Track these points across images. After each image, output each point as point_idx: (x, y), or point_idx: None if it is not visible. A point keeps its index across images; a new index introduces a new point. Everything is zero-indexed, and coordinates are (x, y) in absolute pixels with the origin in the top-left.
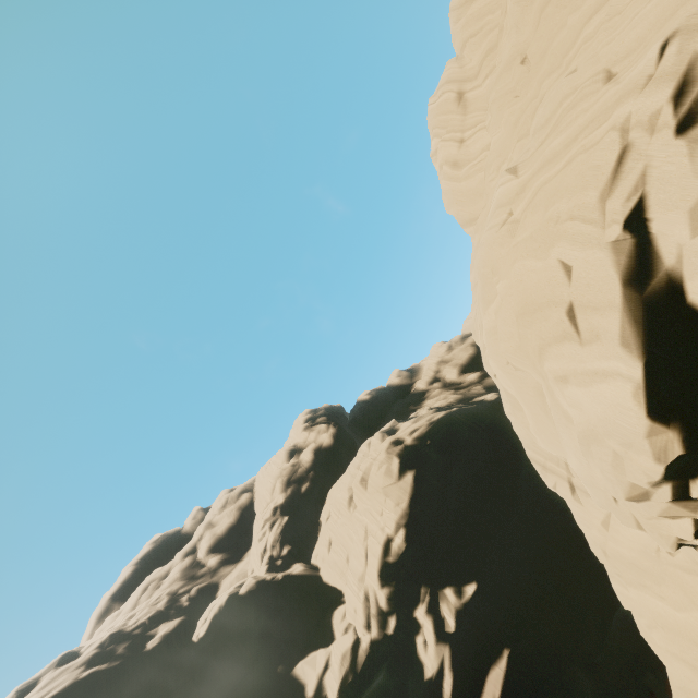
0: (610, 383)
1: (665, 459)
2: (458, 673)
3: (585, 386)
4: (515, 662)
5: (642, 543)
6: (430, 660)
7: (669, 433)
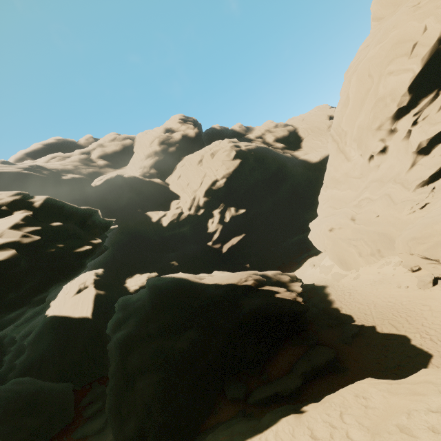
0: (407, 73)
1: (400, 106)
2: (221, 235)
3: (397, 75)
4: (244, 239)
5: (347, 170)
6: (212, 227)
7: (407, 97)
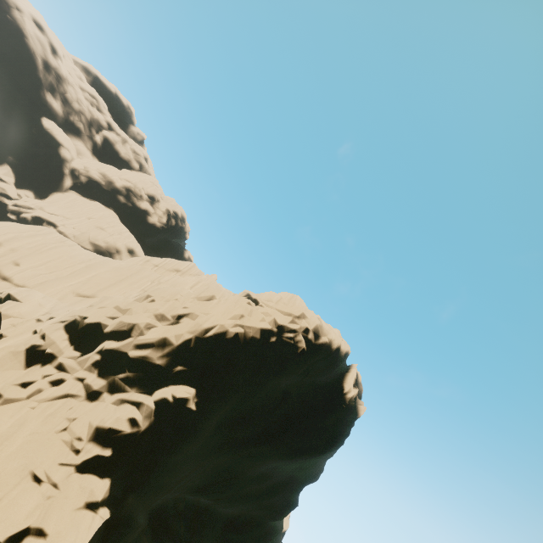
0: None
1: None
2: None
3: None
4: None
5: None
6: None
7: None
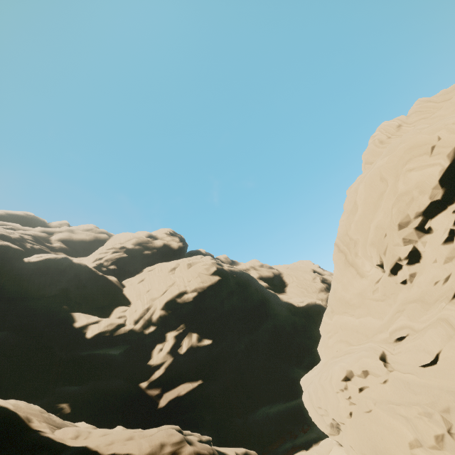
0: (433, 167)
1: (433, 199)
2: (167, 374)
3: (420, 170)
4: (199, 391)
5: (362, 289)
6: (158, 357)
7: (440, 190)
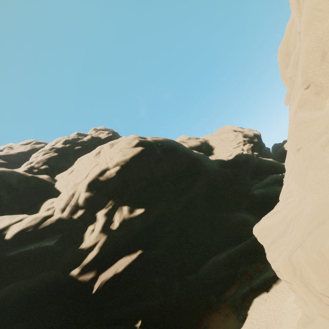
0: None
1: None
2: (103, 253)
3: None
4: (141, 260)
5: None
6: (89, 239)
7: None
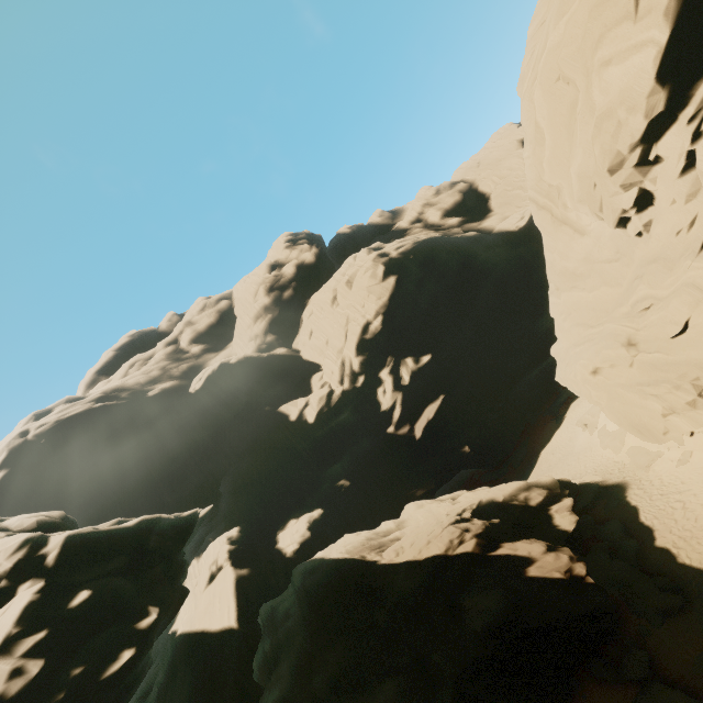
0: (642, 52)
1: (651, 116)
2: (405, 408)
3: (622, 63)
4: (446, 404)
5: (587, 251)
6: (386, 401)
7: (661, 94)
